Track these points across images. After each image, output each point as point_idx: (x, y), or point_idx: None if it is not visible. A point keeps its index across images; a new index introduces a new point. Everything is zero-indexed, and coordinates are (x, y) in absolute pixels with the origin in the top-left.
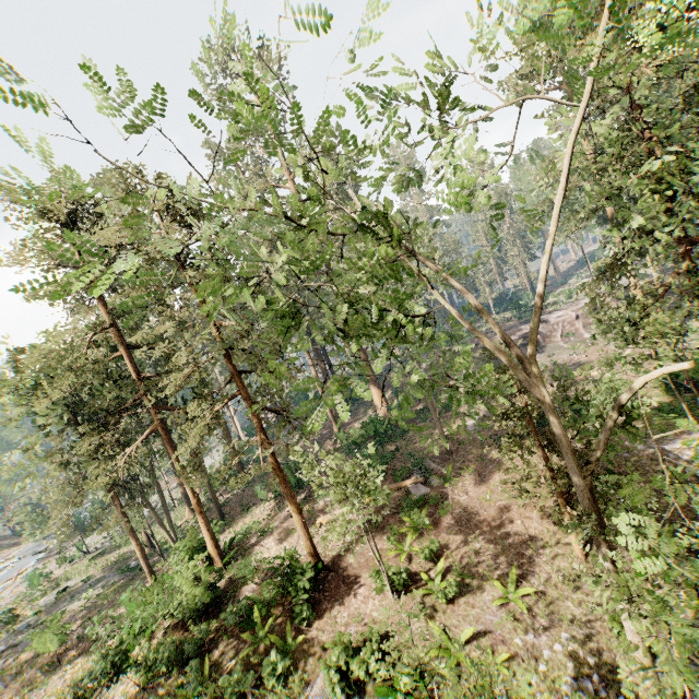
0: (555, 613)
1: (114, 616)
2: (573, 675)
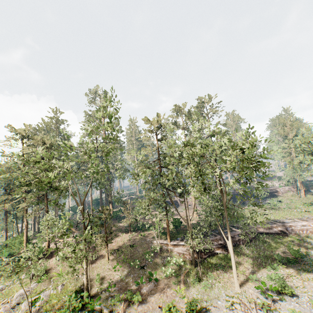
0: (90, 272)
1: None
2: (81, 285)
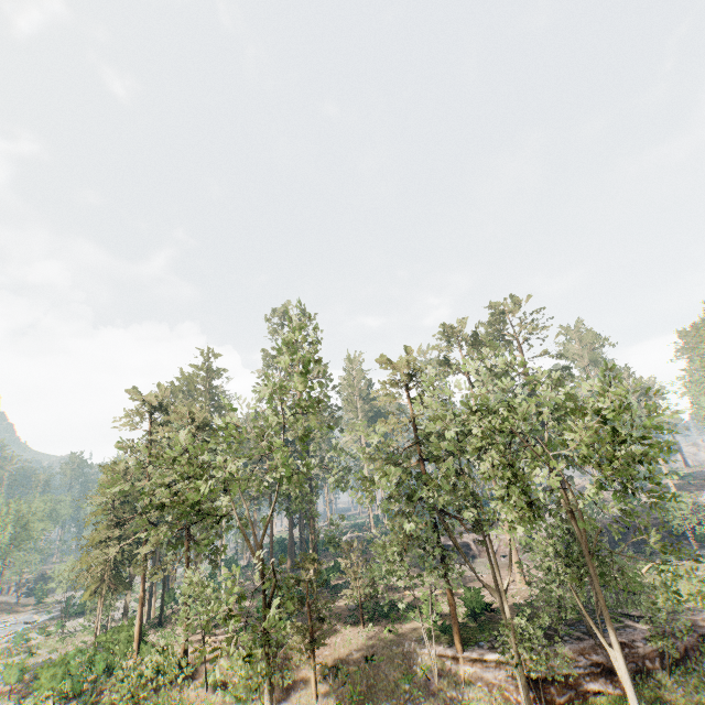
0: None
1: None
2: None
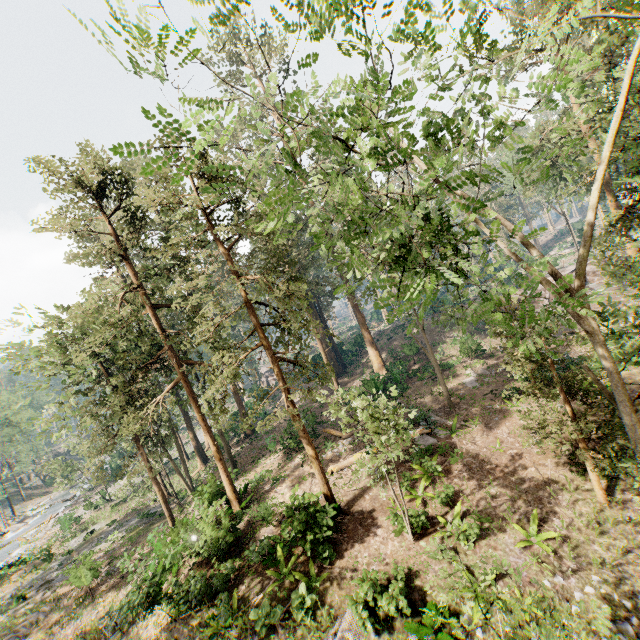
0: (582, 556)
1: (141, 554)
2: (610, 617)
